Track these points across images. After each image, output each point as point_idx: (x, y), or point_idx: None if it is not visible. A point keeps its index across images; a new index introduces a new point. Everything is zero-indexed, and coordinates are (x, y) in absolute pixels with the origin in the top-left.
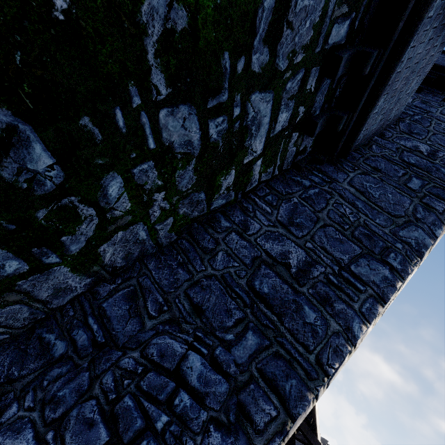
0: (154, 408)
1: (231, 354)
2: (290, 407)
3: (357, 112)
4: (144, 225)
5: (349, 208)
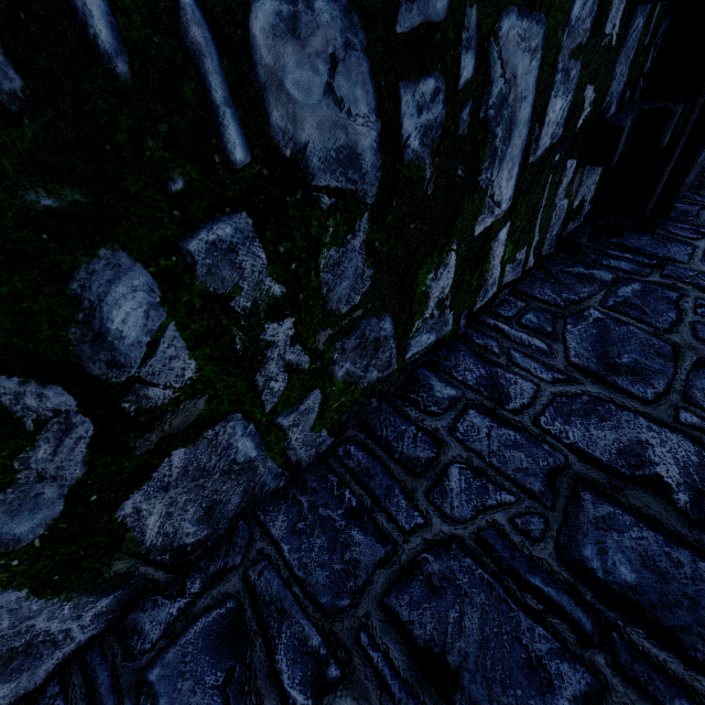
0: None
1: None
2: None
3: (703, 97)
4: (248, 421)
5: None
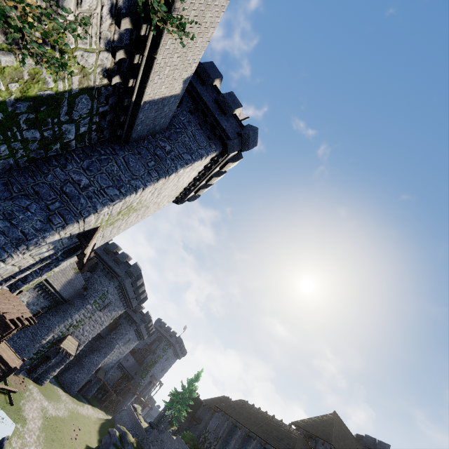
0: (19, 214)
1: (49, 207)
2: (67, 221)
3: (125, 130)
4: (13, 159)
5: (117, 168)
